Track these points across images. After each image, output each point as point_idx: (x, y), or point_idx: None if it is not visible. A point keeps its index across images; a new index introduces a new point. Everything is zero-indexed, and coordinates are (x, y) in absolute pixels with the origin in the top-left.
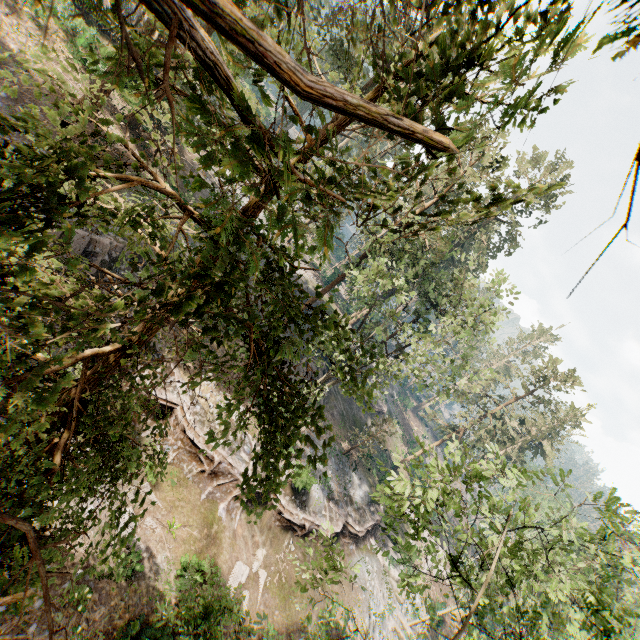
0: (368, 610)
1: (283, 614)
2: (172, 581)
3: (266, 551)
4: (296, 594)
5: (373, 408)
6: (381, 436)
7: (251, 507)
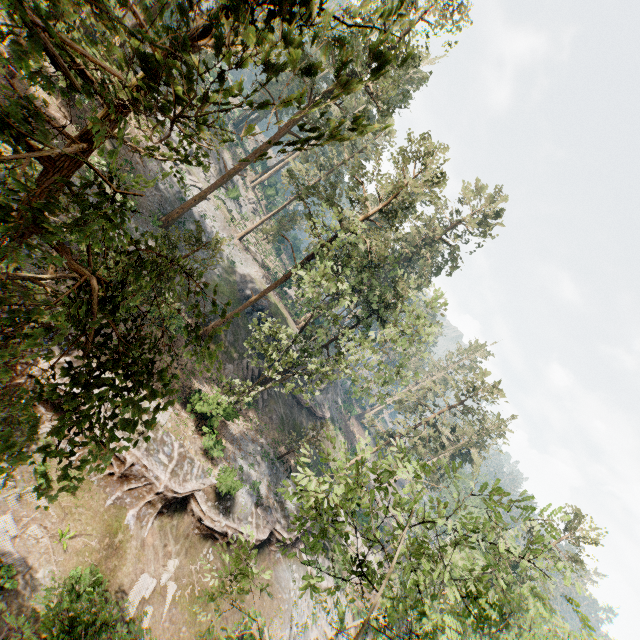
0: (290, 621)
1: (192, 630)
2: (55, 599)
3: (179, 562)
4: (210, 607)
5: (315, 413)
6: (317, 440)
7: (167, 514)
